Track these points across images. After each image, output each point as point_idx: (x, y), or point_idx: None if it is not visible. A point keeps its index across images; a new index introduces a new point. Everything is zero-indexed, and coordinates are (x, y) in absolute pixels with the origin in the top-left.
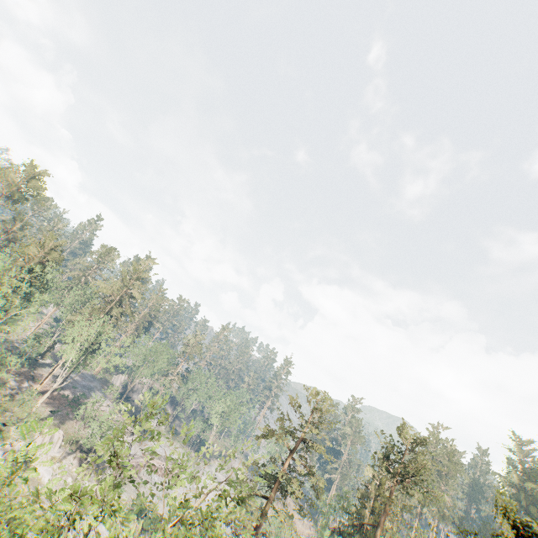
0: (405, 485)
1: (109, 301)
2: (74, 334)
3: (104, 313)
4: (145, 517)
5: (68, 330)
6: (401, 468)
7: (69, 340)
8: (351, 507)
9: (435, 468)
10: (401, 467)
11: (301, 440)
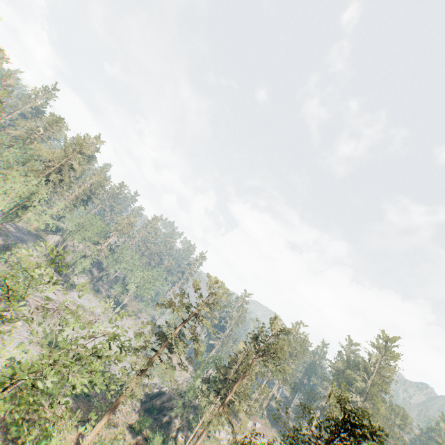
0: (265, 360)
1: (49, 166)
2: (7, 187)
3: (42, 175)
4: (55, 348)
5: (1, 182)
6: (265, 348)
7: (1, 191)
8: (221, 367)
9: (290, 351)
10: (266, 347)
11: (194, 314)
